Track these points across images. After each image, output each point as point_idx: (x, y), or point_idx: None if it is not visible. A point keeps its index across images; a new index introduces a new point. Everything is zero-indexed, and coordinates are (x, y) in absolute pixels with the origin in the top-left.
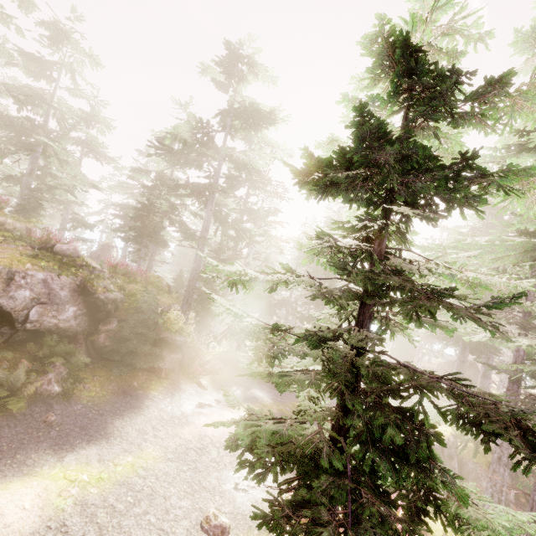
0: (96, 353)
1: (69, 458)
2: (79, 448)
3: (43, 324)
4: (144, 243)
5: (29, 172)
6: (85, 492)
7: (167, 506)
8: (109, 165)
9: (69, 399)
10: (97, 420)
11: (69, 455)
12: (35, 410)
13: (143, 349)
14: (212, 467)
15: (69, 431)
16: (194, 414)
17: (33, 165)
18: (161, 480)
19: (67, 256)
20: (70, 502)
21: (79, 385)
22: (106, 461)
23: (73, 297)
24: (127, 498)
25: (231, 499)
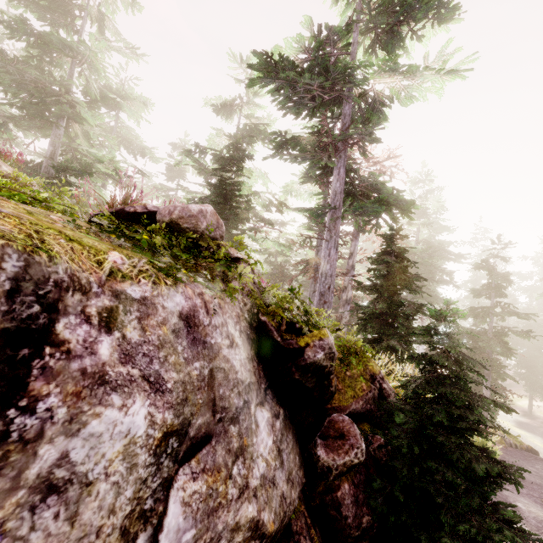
0: None
1: None
2: None
3: None
4: None
5: (50, 157)
6: None
7: None
8: (144, 158)
9: None
10: None
11: None
12: None
13: None
14: None
15: None
16: None
17: (55, 140)
18: None
19: (199, 235)
20: None
21: None
22: None
23: (253, 371)
24: None
25: None
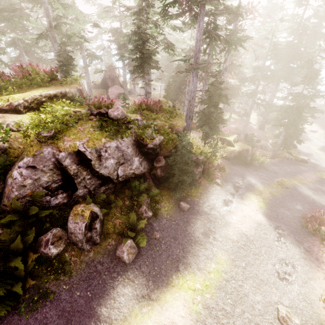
0: (158, 181)
1: (181, 267)
2: (181, 257)
3: (127, 176)
4: (145, 70)
5: (49, 26)
6: (204, 297)
7: (250, 302)
8: None
9: (157, 216)
10: (178, 229)
11: (179, 264)
12: (146, 231)
13: (189, 180)
14: (257, 259)
15: (169, 243)
16: (227, 214)
17: (49, 19)
18: (237, 279)
19: (119, 119)
20: (201, 307)
21: (158, 205)
22: (202, 270)
23: (134, 151)
24: (228, 301)
25: (283, 291)
